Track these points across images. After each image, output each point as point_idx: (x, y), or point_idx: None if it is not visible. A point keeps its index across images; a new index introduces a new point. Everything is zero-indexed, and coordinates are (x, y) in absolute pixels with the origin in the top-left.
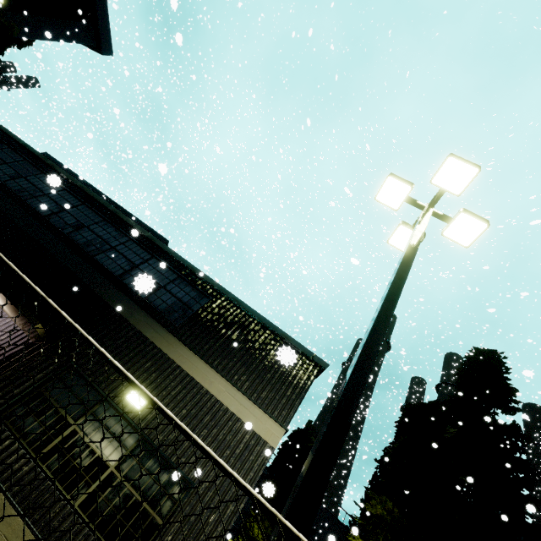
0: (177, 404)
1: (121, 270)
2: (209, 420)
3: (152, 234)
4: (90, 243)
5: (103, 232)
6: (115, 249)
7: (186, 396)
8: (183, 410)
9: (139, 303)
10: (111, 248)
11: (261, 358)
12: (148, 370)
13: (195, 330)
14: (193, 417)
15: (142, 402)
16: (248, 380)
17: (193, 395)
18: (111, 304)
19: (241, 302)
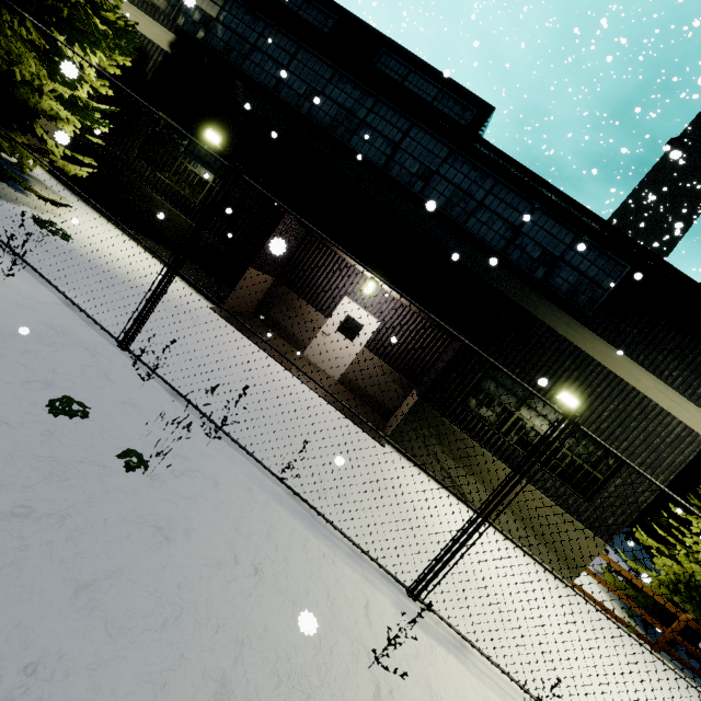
0: (603, 400)
1: (501, 240)
2: (637, 415)
3: (468, 102)
4: (451, 202)
5: (458, 176)
6: (483, 206)
7: (611, 393)
8: (610, 406)
9: (540, 291)
10: (477, 205)
11: (700, 350)
12: (569, 369)
13: (613, 320)
14: (622, 411)
15: (575, 402)
16: (682, 376)
17: (618, 392)
18: (510, 297)
19: (678, 273)
